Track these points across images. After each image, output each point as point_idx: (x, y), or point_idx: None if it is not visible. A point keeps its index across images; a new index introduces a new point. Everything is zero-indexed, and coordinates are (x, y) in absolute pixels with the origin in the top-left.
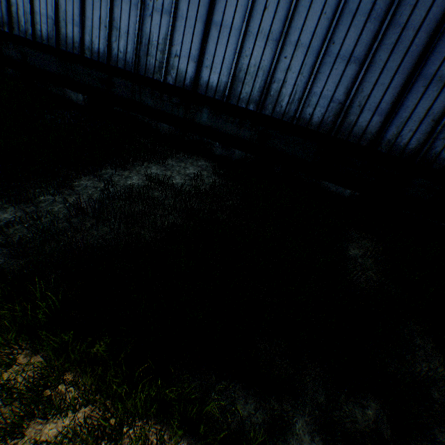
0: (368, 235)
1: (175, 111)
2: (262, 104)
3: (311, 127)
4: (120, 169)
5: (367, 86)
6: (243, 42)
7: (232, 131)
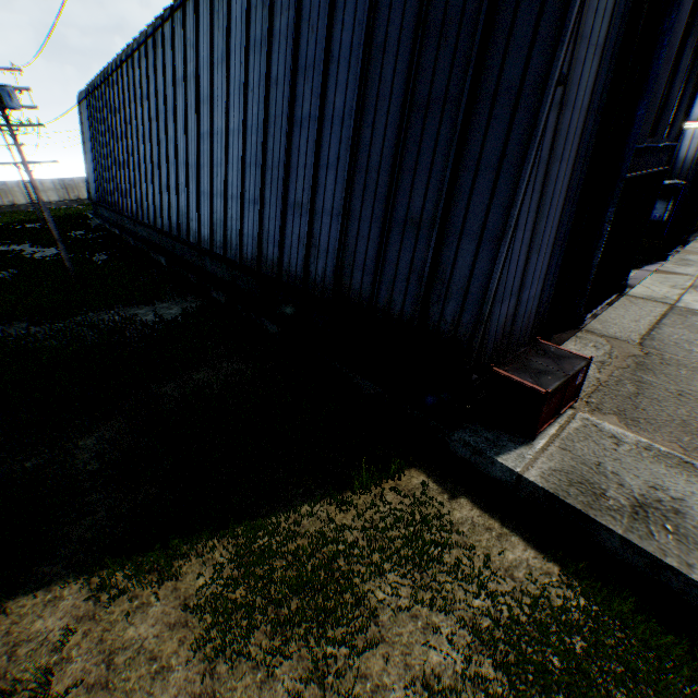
0: (249, 369)
1: (199, 263)
2: (226, 249)
3: (249, 265)
4: (120, 310)
5: (266, 222)
6: (213, 202)
7: (221, 275)
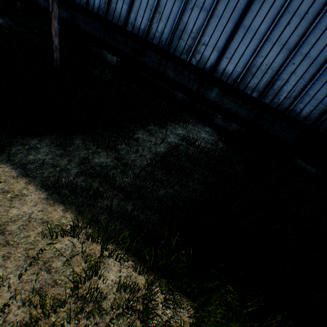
0: None
1: (190, 85)
2: (264, 94)
3: (298, 118)
4: (159, 127)
5: None
6: (262, 45)
7: (232, 109)
